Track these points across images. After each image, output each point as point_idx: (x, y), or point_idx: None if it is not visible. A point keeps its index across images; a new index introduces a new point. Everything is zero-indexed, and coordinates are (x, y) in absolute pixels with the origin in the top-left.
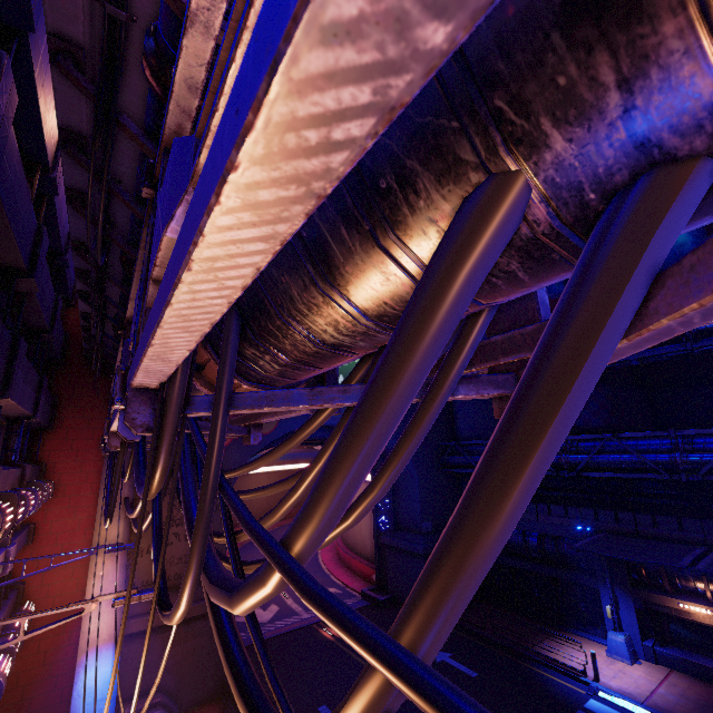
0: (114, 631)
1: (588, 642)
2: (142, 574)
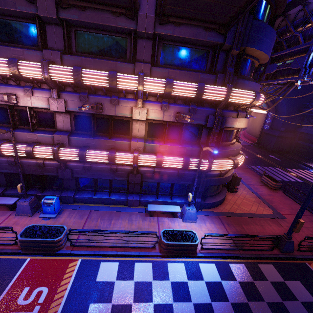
0: None
1: None
2: None
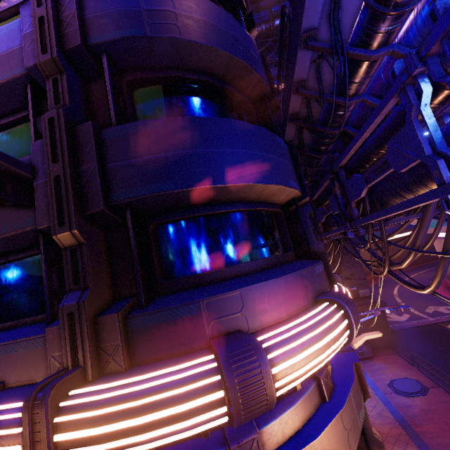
0: None
1: None
2: None
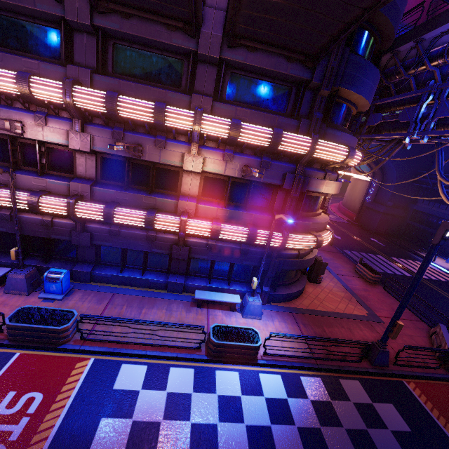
0: None
1: (441, 258)
2: None
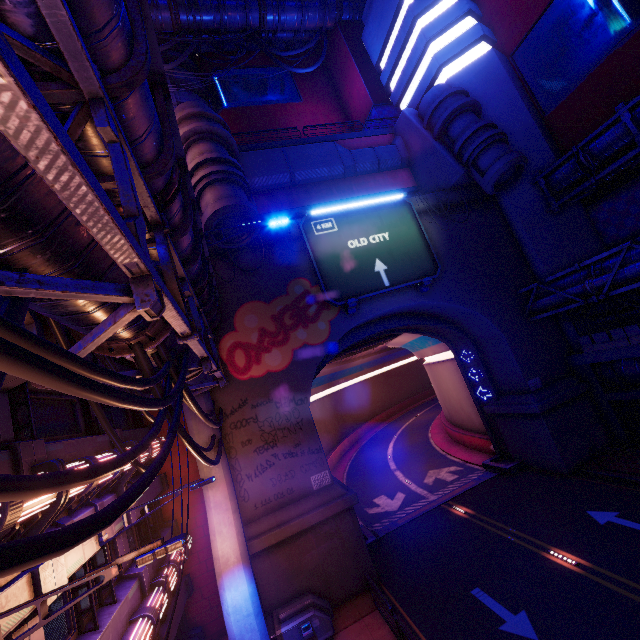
0: (239, 553)
1: None
2: (258, 495)
